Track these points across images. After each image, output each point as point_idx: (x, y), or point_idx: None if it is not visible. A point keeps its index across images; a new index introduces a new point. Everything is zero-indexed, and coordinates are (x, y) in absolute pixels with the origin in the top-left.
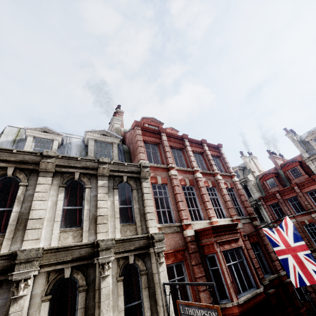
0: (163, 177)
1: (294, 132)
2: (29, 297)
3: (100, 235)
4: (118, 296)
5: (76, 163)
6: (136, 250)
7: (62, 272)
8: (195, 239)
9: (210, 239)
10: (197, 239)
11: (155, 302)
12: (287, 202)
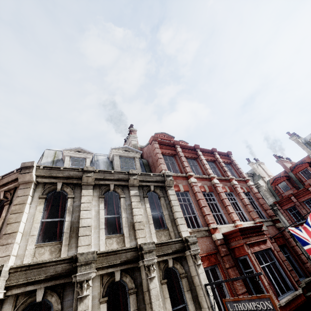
0: (184, 184)
1: (297, 135)
2: (91, 298)
3: (140, 240)
4: (164, 298)
5: (111, 176)
6: (173, 253)
7: (113, 275)
8: (224, 242)
9: (239, 241)
10: (226, 242)
11: (199, 305)
12: (304, 205)
